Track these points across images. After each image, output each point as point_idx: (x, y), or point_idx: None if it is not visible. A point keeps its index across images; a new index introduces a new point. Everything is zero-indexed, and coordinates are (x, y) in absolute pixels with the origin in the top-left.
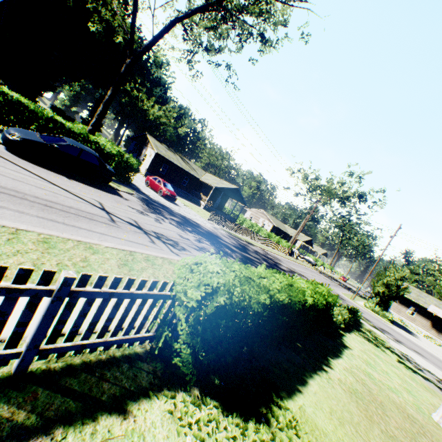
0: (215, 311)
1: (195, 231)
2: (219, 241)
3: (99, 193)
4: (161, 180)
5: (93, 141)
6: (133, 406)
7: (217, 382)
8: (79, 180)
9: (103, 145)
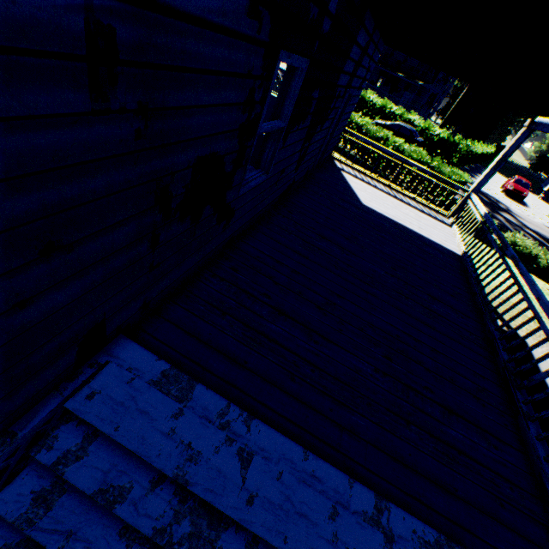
0: None
1: None
2: (498, 210)
3: None
4: (515, 177)
5: (432, 130)
6: None
7: None
8: None
9: (437, 132)
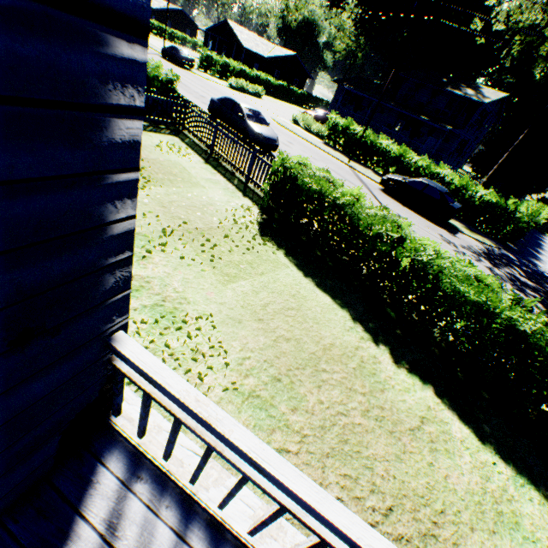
0: (285, 179)
1: (544, 302)
2: None
3: (417, 218)
4: None
5: (472, 190)
6: (247, 199)
7: (274, 225)
8: (414, 211)
9: (481, 193)
